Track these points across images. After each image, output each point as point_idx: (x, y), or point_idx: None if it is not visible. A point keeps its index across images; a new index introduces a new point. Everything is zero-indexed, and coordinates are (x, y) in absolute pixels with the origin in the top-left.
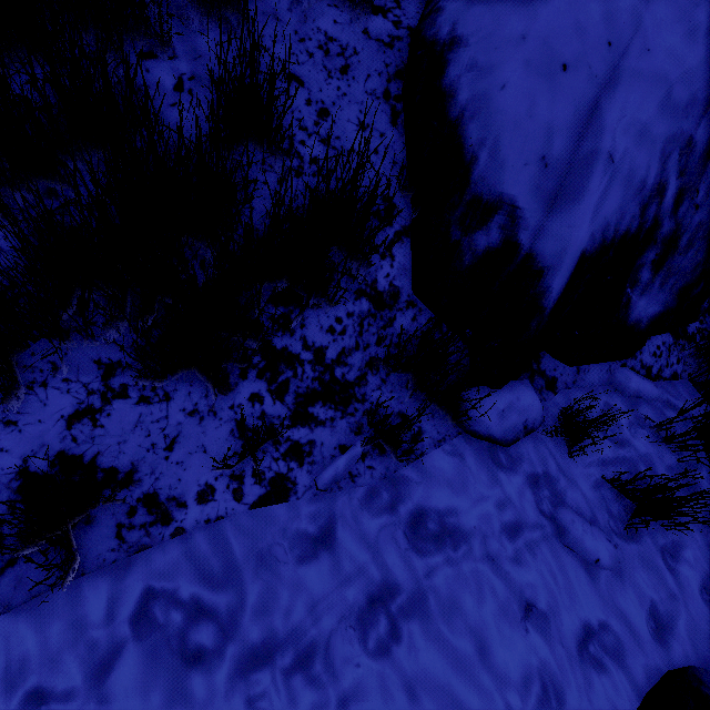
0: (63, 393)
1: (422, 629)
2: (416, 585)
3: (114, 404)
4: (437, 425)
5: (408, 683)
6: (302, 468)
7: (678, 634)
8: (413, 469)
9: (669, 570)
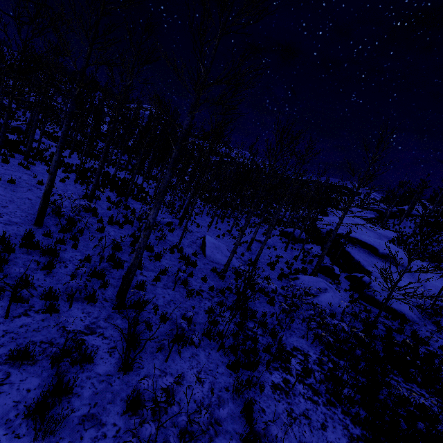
0: None
1: None
2: None
3: None
4: None
5: None
6: None
7: None
8: None
9: None
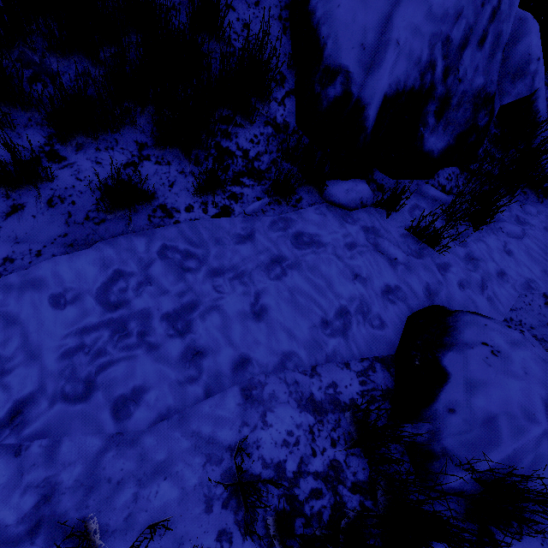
0: (121, 154)
1: (297, 269)
2: (295, 254)
3: (144, 162)
4: (311, 197)
5: (289, 286)
6: (237, 204)
7: (438, 294)
8: (296, 213)
9: (438, 270)
